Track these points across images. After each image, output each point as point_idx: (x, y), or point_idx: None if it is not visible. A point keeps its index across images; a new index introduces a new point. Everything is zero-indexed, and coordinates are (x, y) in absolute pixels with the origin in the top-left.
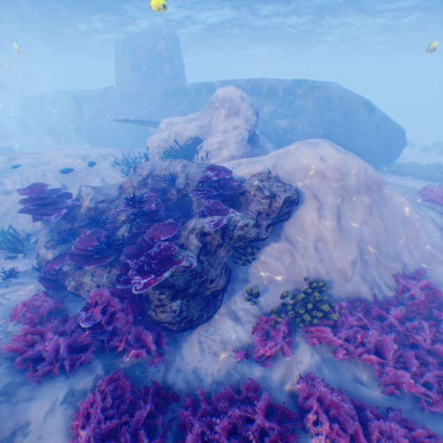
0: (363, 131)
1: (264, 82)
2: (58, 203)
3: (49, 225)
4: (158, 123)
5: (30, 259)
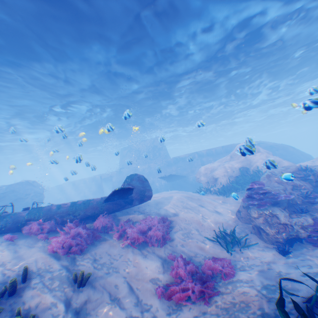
0: (297, 155)
1: (231, 145)
2: (268, 191)
3: (273, 207)
4: (179, 175)
5: (255, 248)
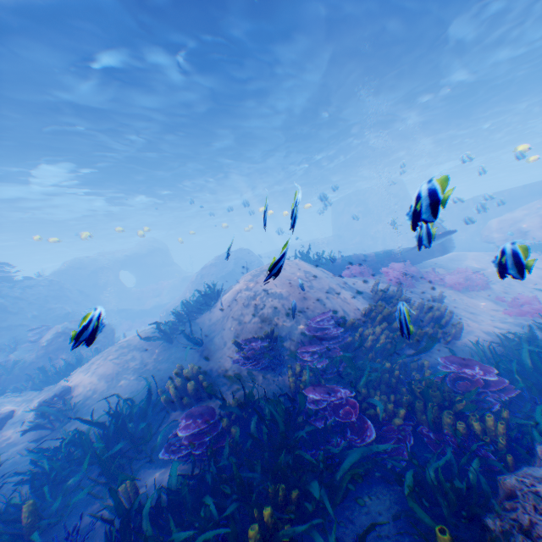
0: None
1: None
2: None
3: None
4: None
5: None
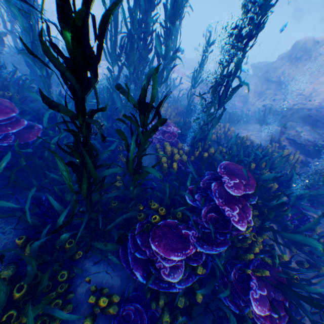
0: None
1: None
2: None
3: None
4: None
5: None
